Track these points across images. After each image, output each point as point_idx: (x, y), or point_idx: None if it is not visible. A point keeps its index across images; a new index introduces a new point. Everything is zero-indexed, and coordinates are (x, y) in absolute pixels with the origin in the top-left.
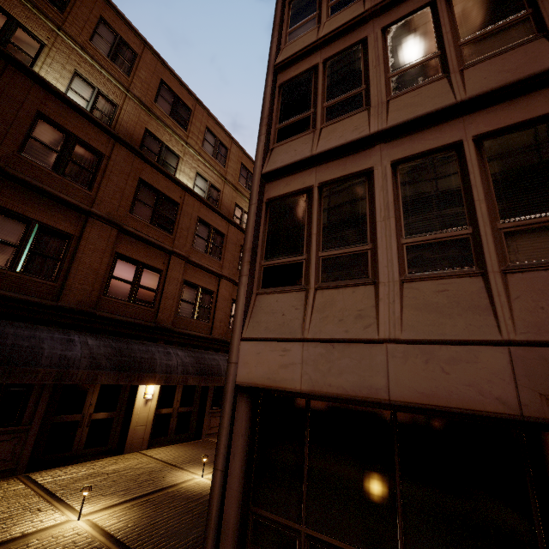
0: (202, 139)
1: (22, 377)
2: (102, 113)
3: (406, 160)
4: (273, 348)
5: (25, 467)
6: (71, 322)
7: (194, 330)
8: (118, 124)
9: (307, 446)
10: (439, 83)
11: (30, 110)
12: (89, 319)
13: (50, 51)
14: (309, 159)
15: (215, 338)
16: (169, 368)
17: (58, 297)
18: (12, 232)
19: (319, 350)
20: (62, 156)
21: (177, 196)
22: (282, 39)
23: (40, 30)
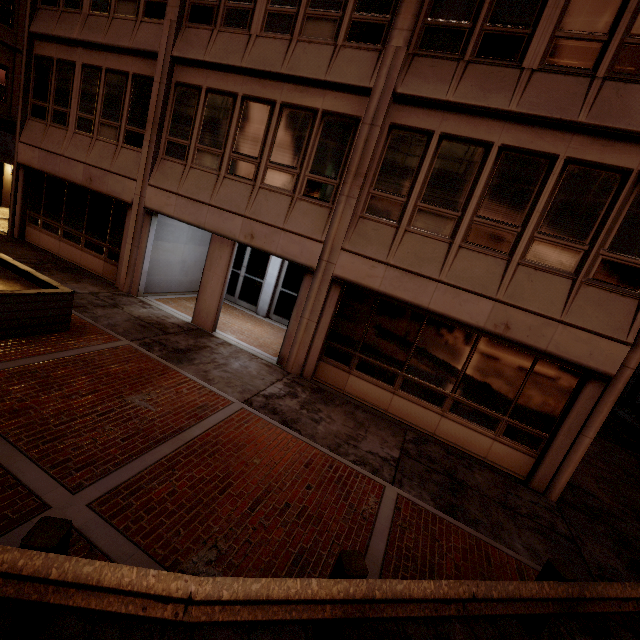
0: None
1: None
2: None
3: (87, 67)
4: (30, 149)
5: None
6: None
7: None
8: None
9: (45, 192)
10: (105, 21)
11: None
12: None
13: None
14: (50, 37)
15: None
16: None
17: None
18: None
19: (44, 154)
20: None
21: None
22: None
23: None
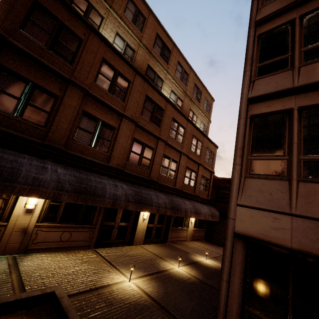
0: (175, 69)
1: (99, 203)
2: (128, 56)
3: None
4: (264, 215)
5: (93, 245)
6: (114, 174)
7: (166, 183)
8: (135, 62)
9: (291, 282)
10: None
11: (99, 57)
12: (121, 174)
13: (106, 21)
14: (291, 89)
15: (177, 188)
16: (158, 204)
17: (108, 161)
18: (90, 125)
19: (307, 224)
20: (112, 83)
21: (163, 105)
22: (259, 2)
23: (102, 9)
